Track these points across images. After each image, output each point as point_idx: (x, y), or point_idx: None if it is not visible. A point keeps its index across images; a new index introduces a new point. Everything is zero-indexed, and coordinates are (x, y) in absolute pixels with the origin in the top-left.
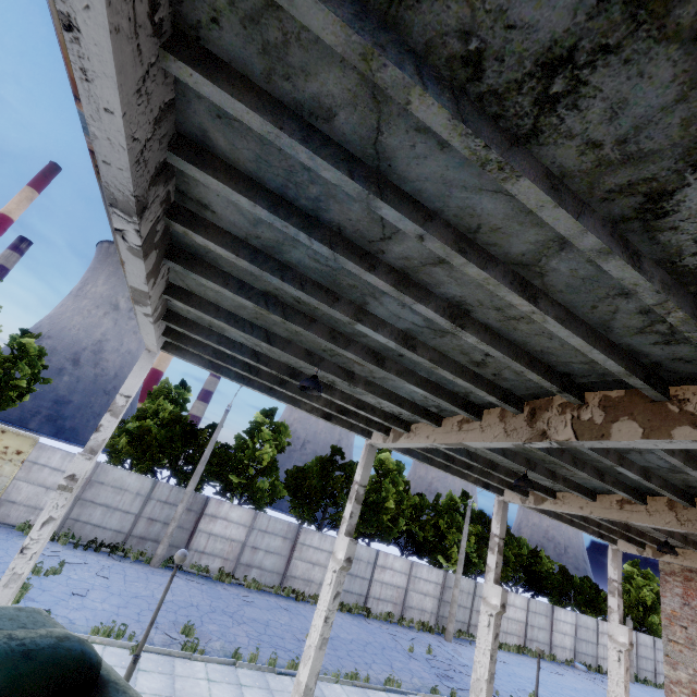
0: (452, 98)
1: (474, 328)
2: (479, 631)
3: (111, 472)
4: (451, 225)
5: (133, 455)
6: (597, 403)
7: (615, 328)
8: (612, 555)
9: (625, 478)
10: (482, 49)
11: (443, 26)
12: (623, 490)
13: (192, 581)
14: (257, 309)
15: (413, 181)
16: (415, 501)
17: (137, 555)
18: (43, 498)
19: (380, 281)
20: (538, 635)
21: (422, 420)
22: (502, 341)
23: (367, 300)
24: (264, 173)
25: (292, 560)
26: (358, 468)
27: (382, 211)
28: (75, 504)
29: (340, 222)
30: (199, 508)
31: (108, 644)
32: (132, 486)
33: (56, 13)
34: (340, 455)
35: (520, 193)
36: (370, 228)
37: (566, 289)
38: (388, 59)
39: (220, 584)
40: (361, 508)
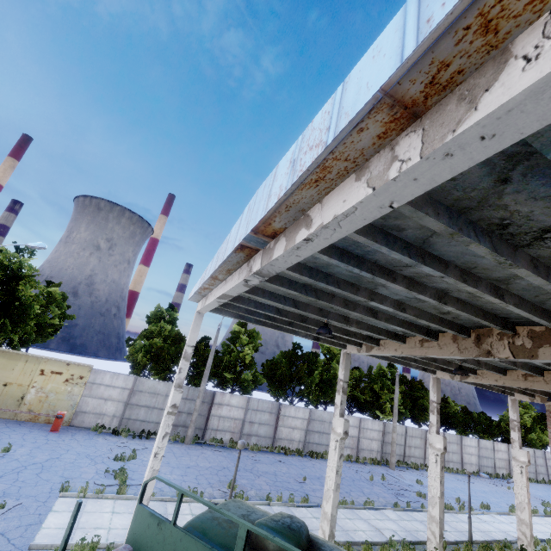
0: (489, 240)
1: (451, 302)
2: (429, 466)
3: (146, 382)
4: (457, 266)
5: (153, 367)
6: (526, 334)
7: (547, 303)
8: (511, 404)
9: (530, 362)
10: (511, 223)
11: (492, 216)
12: (528, 370)
13: (216, 450)
14: (300, 295)
15: (441, 251)
16: (356, 375)
17: (175, 438)
18: (103, 407)
19: (399, 287)
20: (452, 457)
21: (392, 341)
22: (467, 306)
23: (378, 287)
24: (337, 241)
25: (278, 427)
26: (340, 370)
27: (422, 268)
28: (126, 408)
29: (378, 259)
30: (210, 399)
31: (190, 501)
32: (162, 390)
33: (271, 212)
34: (299, 349)
35: (517, 272)
36: (399, 262)
37: (521, 289)
38: (464, 235)
39: (233, 450)
40: (319, 384)
